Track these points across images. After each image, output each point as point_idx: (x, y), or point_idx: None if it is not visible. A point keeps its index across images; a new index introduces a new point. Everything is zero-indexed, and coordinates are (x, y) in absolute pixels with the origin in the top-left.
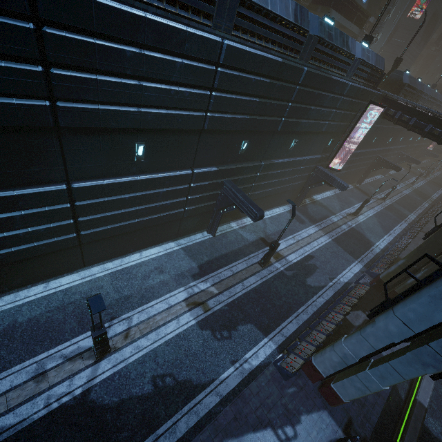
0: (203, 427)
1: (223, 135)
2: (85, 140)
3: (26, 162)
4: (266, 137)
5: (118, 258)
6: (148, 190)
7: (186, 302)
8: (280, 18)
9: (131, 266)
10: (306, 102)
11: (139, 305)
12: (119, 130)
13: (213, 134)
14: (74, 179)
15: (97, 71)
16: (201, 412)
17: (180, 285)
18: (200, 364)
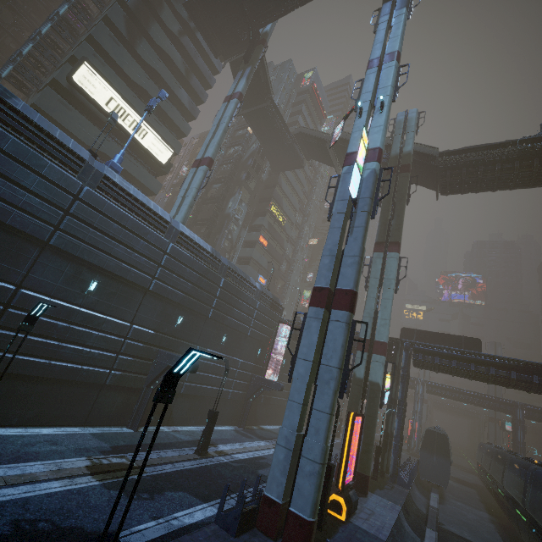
0: None
1: (163, 303)
2: (58, 261)
3: (2, 257)
4: (200, 321)
5: None
6: (83, 327)
7: (88, 467)
8: (204, 248)
9: (8, 435)
10: (229, 302)
11: (11, 462)
12: (85, 265)
13: (156, 298)
14: (25, 286)
15: (91, 228)
16: None
17: (82, 455)
18: (101, 516)
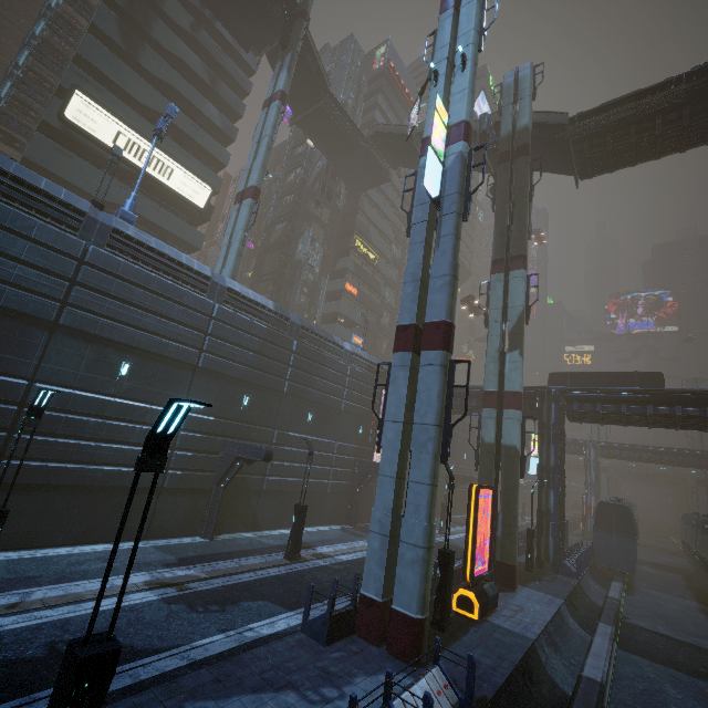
0: (143, 689)
1: (220, 381)
2: (74, 344)
3: (4, 347)
4: (273, 399)
5: (30, 549)
6: (121, 422)
7: (145, 582)
8: (262, 305)
9: (52, 556)
10: (308, 371)
11: (53, 583)
12: (110, 345)
13: (209, 376)
14: (40, 380)
15: (109, 297)
16: (143, 675)
17: (140, 570)
18: (156, 632)
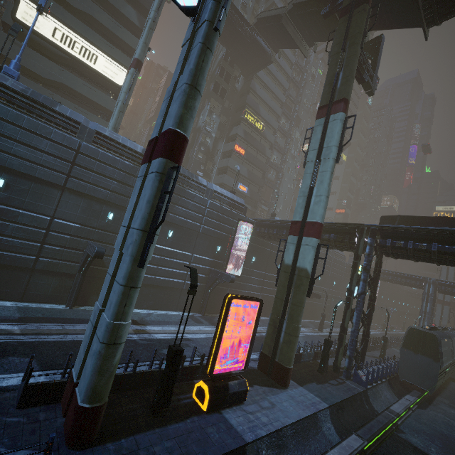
0: None
1: (87, 200)
2: None
3: None
4: None
5: None
6: None
7: None
8: (129, 147)
9: None
10: None
11: None
12: None
13: (77, 195)
14: None
15: None
16: None
17: None
18: None
